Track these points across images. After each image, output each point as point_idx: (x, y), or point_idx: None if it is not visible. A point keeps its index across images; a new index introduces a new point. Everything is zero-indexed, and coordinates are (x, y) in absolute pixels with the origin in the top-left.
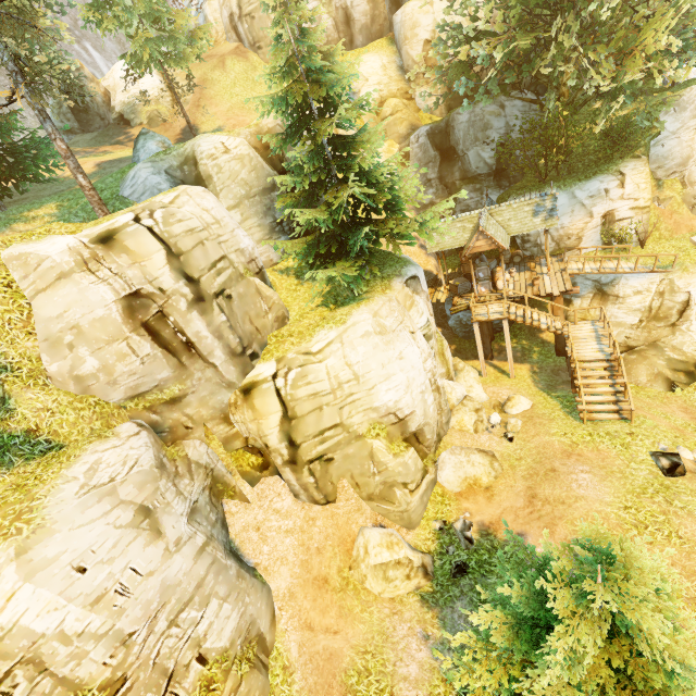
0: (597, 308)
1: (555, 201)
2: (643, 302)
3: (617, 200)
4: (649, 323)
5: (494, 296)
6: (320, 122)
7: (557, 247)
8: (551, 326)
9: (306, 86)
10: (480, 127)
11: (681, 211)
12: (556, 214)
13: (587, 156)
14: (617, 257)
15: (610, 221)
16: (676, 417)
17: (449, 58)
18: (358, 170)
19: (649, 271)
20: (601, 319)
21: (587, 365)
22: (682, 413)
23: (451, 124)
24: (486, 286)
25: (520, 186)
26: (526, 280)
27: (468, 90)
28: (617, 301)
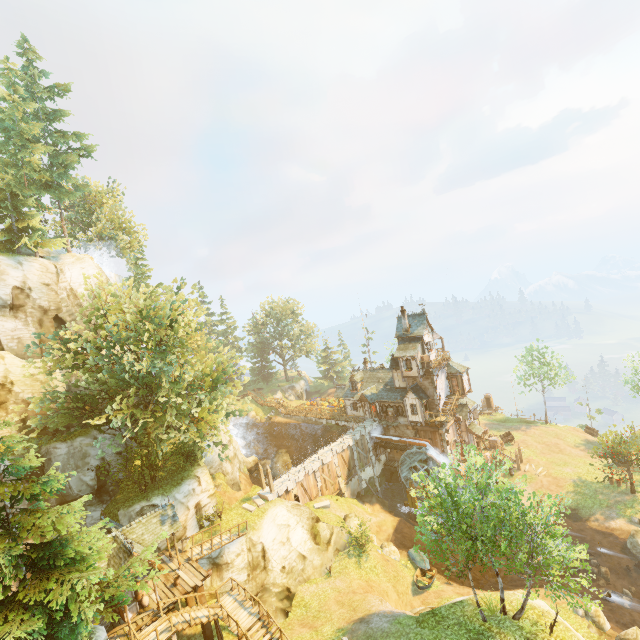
0: (217, 579)
1: (174, 508)
2: (244, 560)
3: (200, 494)
4: (253, 573)
5: (146, 615)
6: (27, 516)
7: (170, 540)
8: (211, 615)
9: (10, 486)
10: (80, 457)
11: (229, 490)
12: (178, 518)
13: (169, 466)
14: (220, 534)
15: (200, 508)
16: (304, 633)
17: (24, 397)
18: (73, 551)
19: (238, 536)
20: (233, 587)
21: (252, 632)
22: (304, 628)
23: (47, 456)
24: (134, 609)
25: (125, 498)
26: (165, 582)
27: (61, 428)
28: (229, 567)
